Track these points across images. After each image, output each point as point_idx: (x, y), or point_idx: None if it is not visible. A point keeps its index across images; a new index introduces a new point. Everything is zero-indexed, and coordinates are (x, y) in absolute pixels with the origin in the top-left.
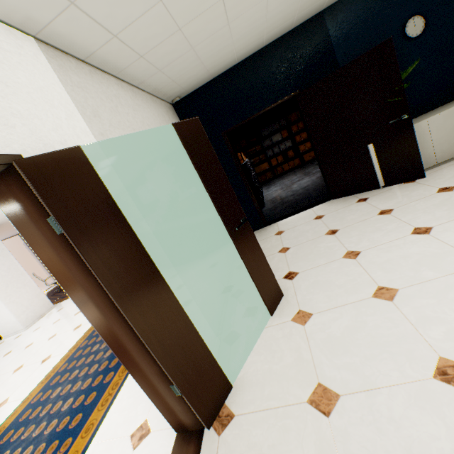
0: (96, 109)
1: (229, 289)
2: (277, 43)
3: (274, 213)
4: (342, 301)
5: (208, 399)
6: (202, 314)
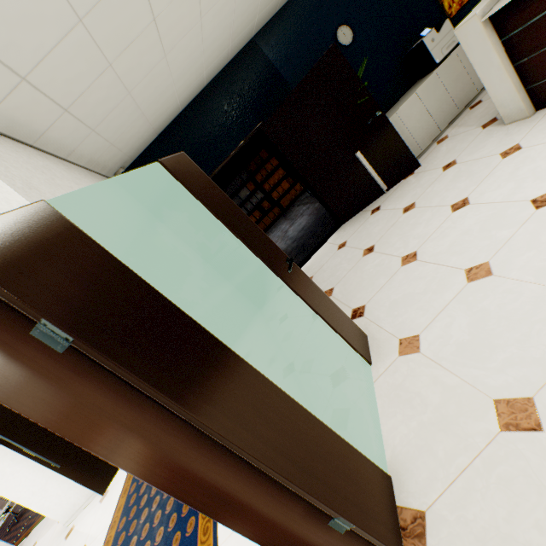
0: (27, 180)
1: (291, 367)
2: (219, 80)
3: None
4: (440, 304)
5: (380, 512)
6: None
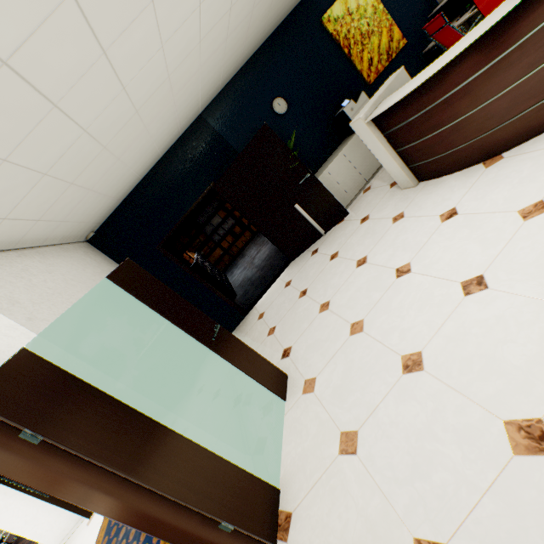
0: (11, 296)
1: (238, 399)
2: (173, 150)
3: (249, 298)
4: (332, 352)
5: (261, 516)
6: (220, 441)
